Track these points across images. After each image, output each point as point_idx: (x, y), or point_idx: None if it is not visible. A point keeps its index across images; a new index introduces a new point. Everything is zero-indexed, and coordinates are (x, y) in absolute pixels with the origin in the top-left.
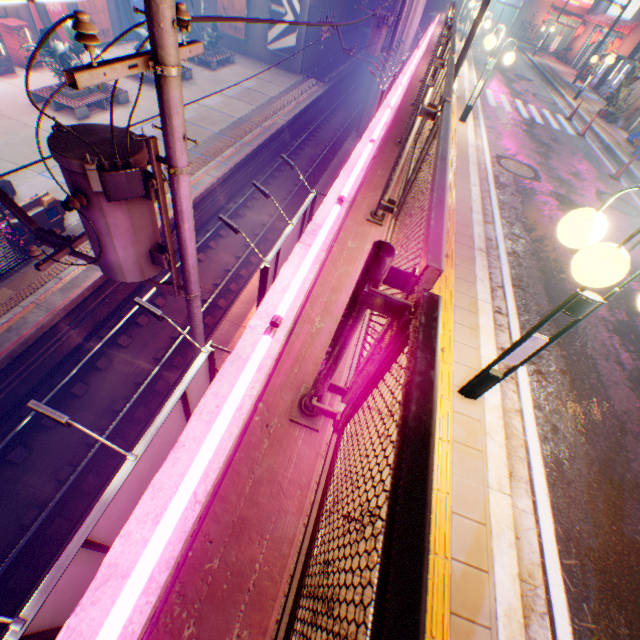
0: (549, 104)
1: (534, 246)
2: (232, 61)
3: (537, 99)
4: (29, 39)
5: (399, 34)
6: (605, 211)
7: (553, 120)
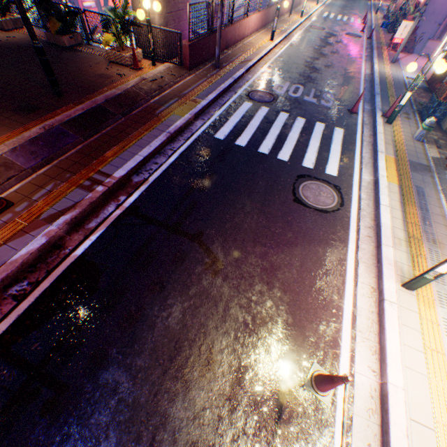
0: (359, 17)
1: (307, 38)
2: None
3: (354, 16)
4: None
5: None
6: (344, 36)
7: (353, 21)
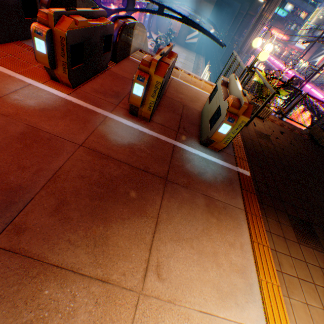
0: None
1: None
2: (174, 45)
3: None
4: None
5: (247, 47)
6: None
7: None
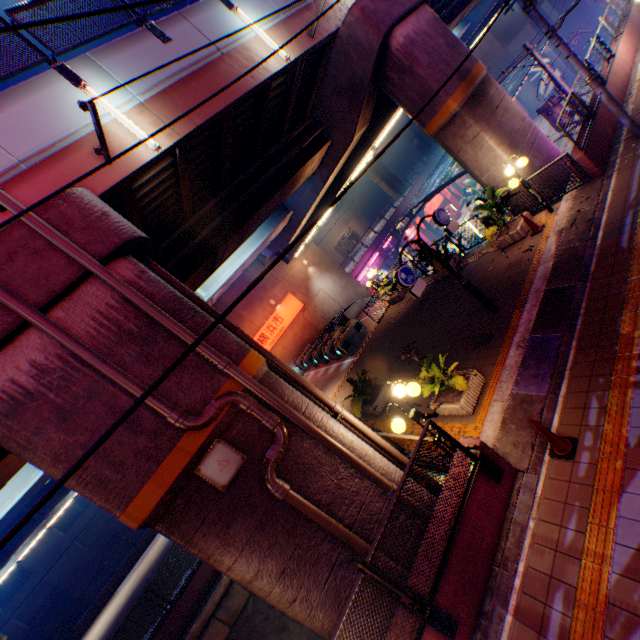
0: None
1: None
2: None
3: None
4: (452, 209)
5: None
6: None
7: None
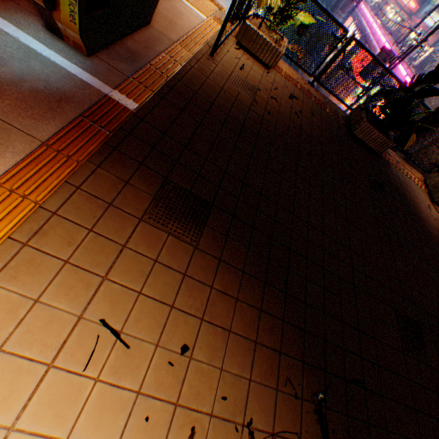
0: None
1: None
2: None
3: None
4: None
5: None
6: None
7: None
